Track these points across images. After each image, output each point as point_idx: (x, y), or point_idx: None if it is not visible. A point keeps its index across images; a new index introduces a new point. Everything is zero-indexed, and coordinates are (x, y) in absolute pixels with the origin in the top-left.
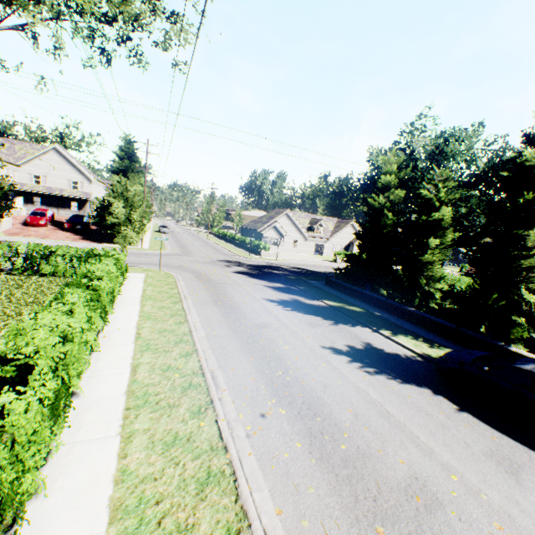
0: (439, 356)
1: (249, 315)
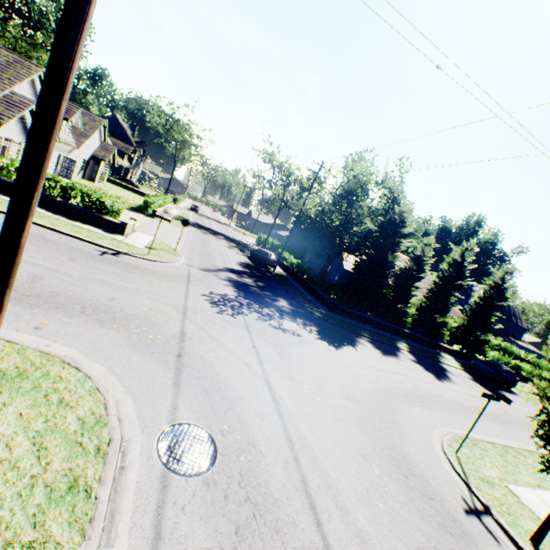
0: (481, 371)
1: (498, 412)
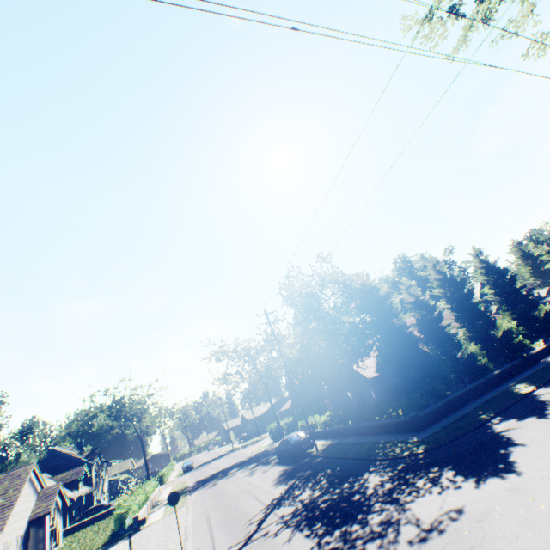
0: None
1: None
